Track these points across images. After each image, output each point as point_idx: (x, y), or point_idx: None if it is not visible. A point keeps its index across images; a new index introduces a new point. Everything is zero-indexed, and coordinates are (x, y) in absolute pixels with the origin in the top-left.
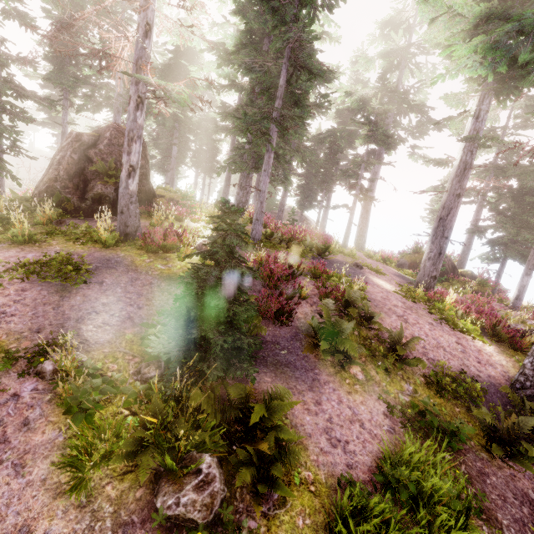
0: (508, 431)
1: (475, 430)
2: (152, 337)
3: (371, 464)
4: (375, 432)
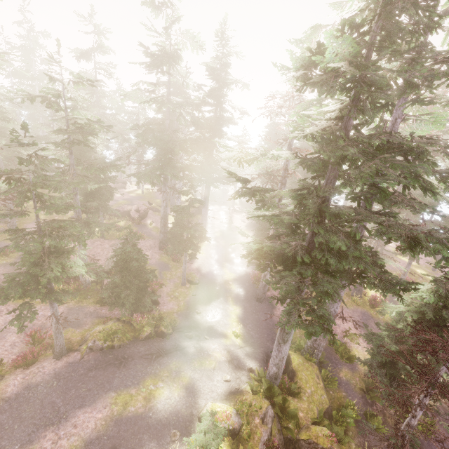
0: None
1: None
2: None
3: None
4: None
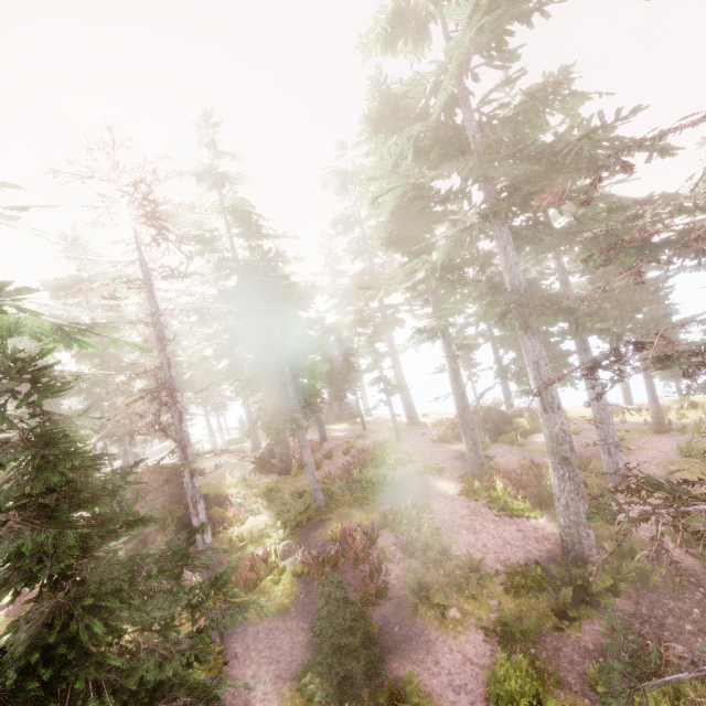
0: (562, 604)
1: (539, 620)
2: (310, 687)
3: (485, 691)
4: (482, 662)
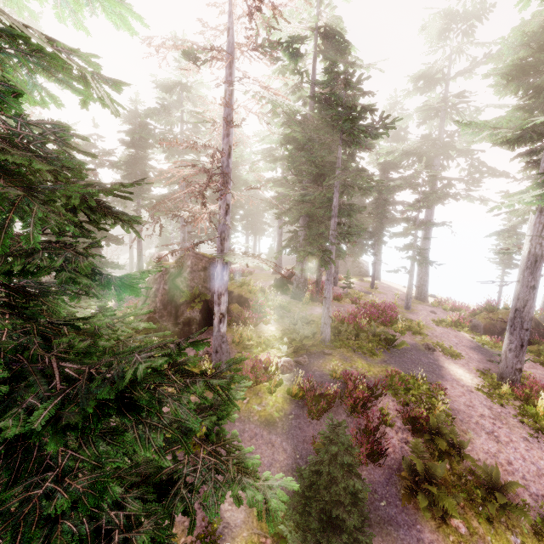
0: None
1: None
2: (281, 526)
3: None
4: None
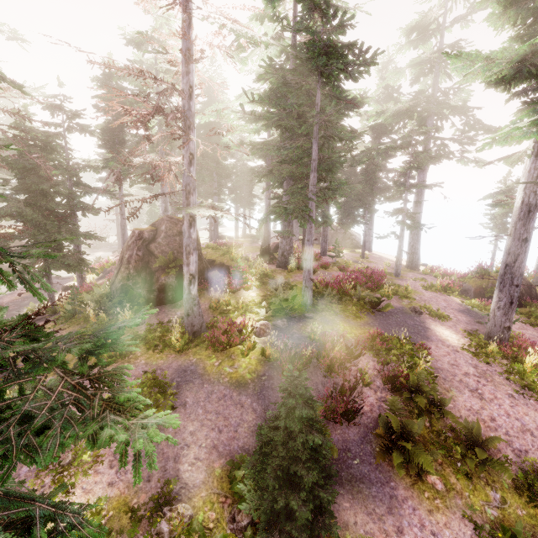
0: None
1: None
2: (240, 486)
3: None
4: None
